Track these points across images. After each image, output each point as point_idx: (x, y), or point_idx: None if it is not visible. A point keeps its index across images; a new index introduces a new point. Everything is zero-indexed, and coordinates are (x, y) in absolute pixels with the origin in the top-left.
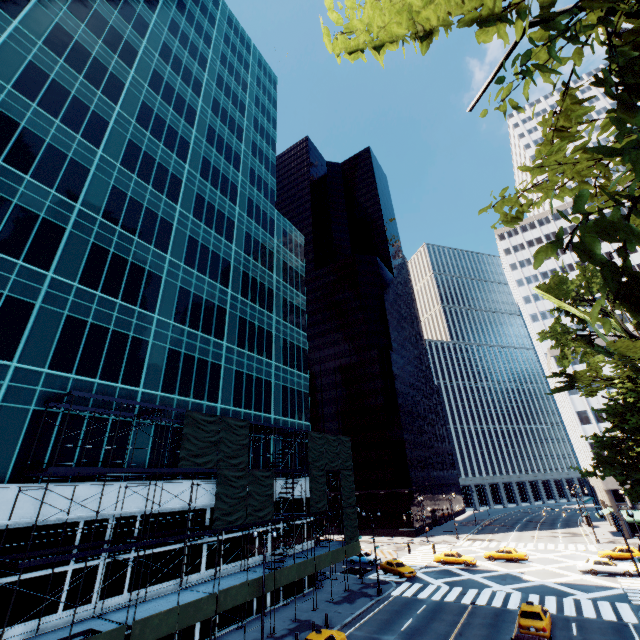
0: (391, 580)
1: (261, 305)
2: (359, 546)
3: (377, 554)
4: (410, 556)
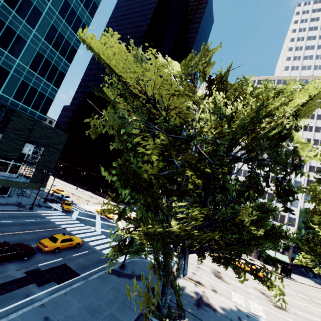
0: (56, 208)
1: (20, 14)
2: (44, 187)
3: (79, 200)
4: (94, 206)
